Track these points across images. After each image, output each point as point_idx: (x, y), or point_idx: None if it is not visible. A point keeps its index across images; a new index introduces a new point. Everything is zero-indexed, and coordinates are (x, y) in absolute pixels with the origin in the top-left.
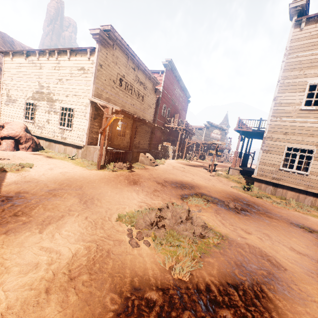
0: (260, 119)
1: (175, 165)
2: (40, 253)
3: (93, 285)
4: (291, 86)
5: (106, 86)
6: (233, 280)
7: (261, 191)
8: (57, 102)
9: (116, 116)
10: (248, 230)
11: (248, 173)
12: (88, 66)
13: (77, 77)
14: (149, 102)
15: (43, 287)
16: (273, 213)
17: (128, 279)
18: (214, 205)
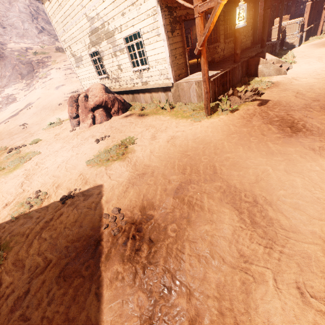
0: None
1: (319, 55)
2: None
3: None
4: None
5: None
6: None
7: None
8: (116, 33)
9: None
10: None
11: None
12: None
13: None
14: None
15: None
16: None
17: None
18: None
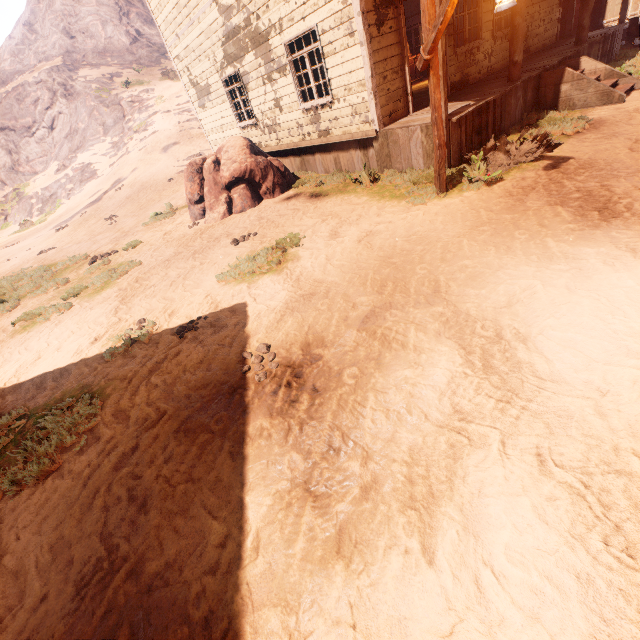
0: None
1: None
2: None
3: None
4: None
5: None
6: None
7: None
8: (272, 35)
9: None
10: None
11: None
12: None
13: None
14: None
15: None
16: None
17: None
18: None
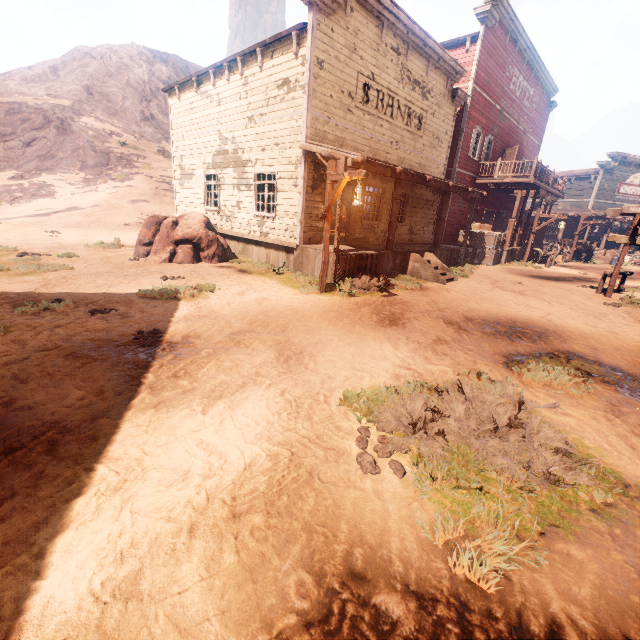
0: None
1: (500, 279)
2: (196, 452)
3: (269, 541)
4: None
5: (333, 110)
6: None
7: None
8: (249, 165)
9: (350, 174)
10: None
11: None
12: (295, 73)
13: (277, 105)
14: (437, 129)
15: (187, 520)
16: None
17: (342, 547)
18: (608, 390)
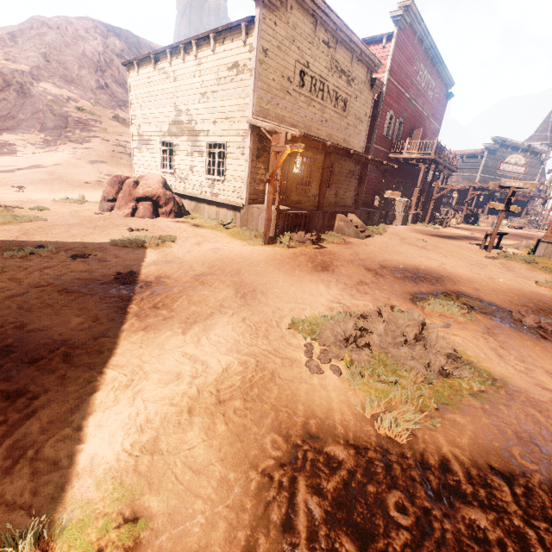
0: None
1: (407, 236)
2: (183, 360)
3: (248, 417)
4: None
5: (275, 91)
6: (504, 464)
7: None
8: (201, 134)
9: (292, 147)
10: None
11: None
12: (243, 58)
13: (227, 84)
14: (358, 111)
15: (185, 405)
16: None
17: (301, 419)
18: (486, 319)
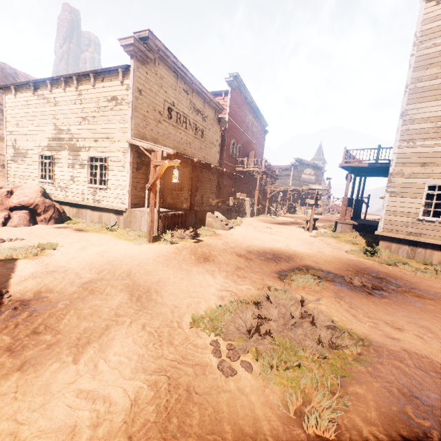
0: (378, 147)
1: (257, 225)
2: (78, 403)
3: None
4: (428, 91)
5: (149, 120)
6: (409, 429)
7: (391, 254)
8: (83, 150)
9: (170, 162)
10: (396, 324)
11: (365, 228)
12: (121, 94)
13: (107, 112)
14: (212, 138)
15: None
16: (422, 290)
17: None
18: (331, 285)
